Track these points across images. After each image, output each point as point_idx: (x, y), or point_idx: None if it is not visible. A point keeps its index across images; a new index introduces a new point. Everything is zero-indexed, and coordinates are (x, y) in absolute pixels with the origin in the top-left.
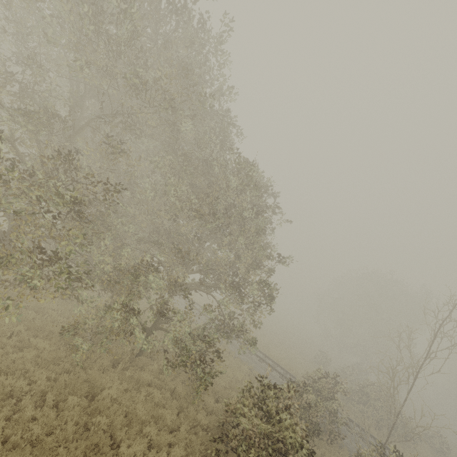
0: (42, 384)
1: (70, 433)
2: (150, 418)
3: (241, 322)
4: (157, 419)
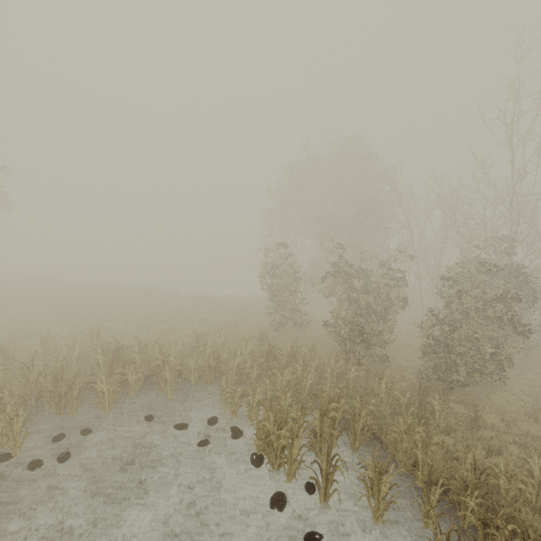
0: None
1: None
2: None
3: None
4: None
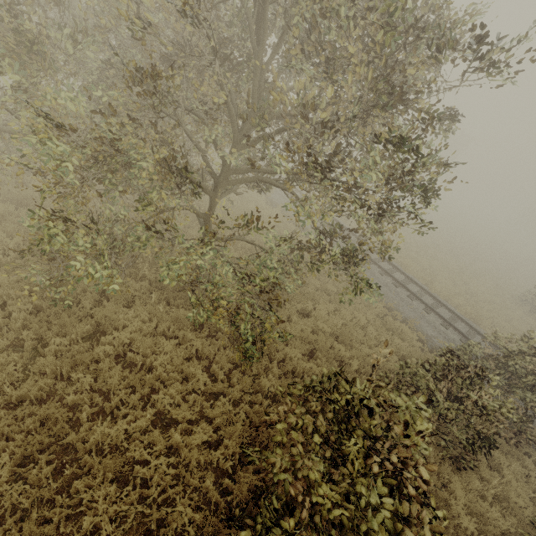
0: (20, 318)
1: (31, 390)
2: (177, 376)
3: (354, 245)
4: (191, 377)
